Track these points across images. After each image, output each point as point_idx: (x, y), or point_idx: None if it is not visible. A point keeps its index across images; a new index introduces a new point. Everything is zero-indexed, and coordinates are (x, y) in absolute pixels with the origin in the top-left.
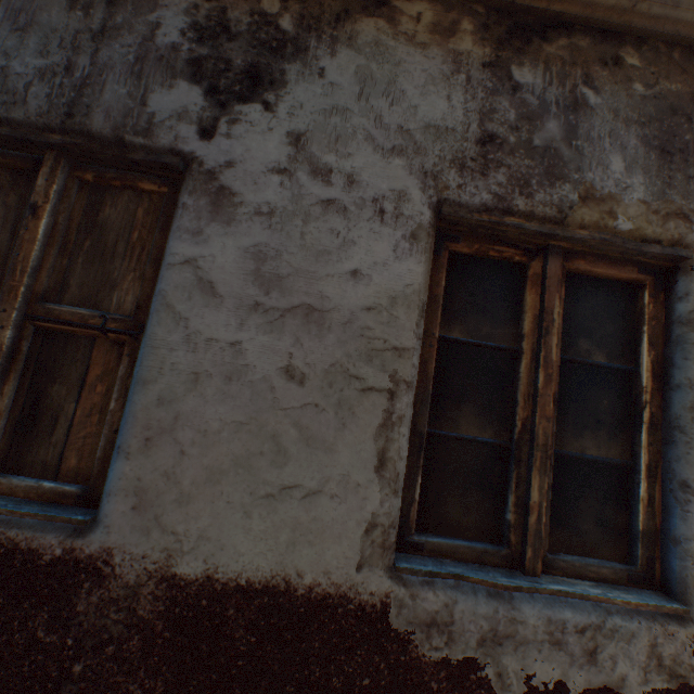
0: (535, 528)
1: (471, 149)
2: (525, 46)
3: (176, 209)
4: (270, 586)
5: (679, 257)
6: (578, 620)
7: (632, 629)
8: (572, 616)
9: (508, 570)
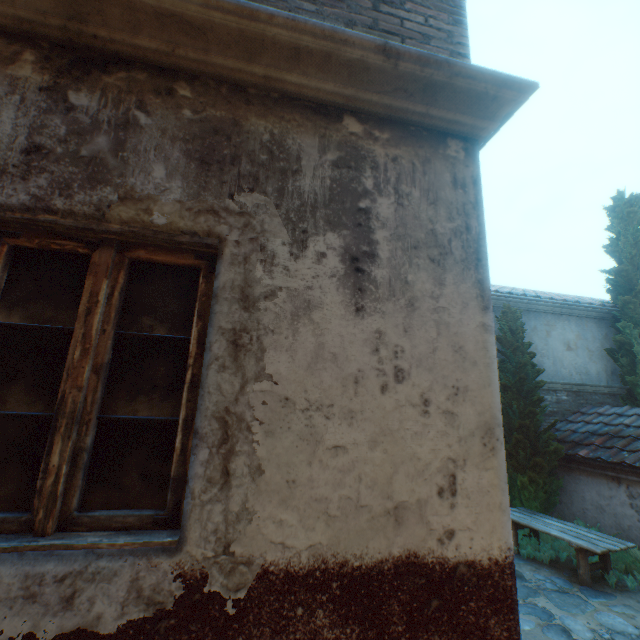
0: (52, 490)
1: (16, 157)
2: (86, 76)
3: None
4: None
5: (209, 244)
6: (60, 570)
7: (117, 568)
8: (54, 567)
9: (21, 535)
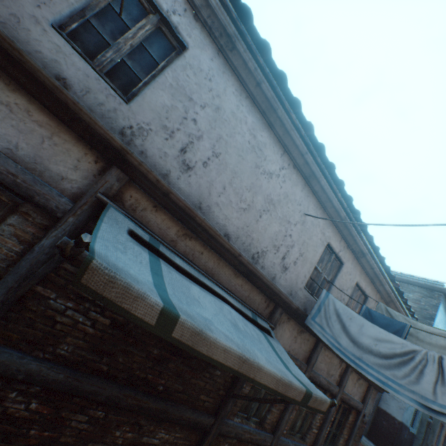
0: None
1: None
2: None
3: (442, 428)
4: None
5: None
6: None
7: None
8: None
9: None
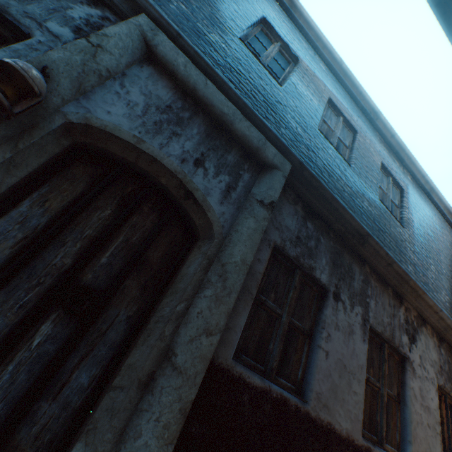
0: None
1: (439, 368)
2: (440, 342)
3: (404, 368)
4: None
5: None
6: None
7: None
8: None
9: None
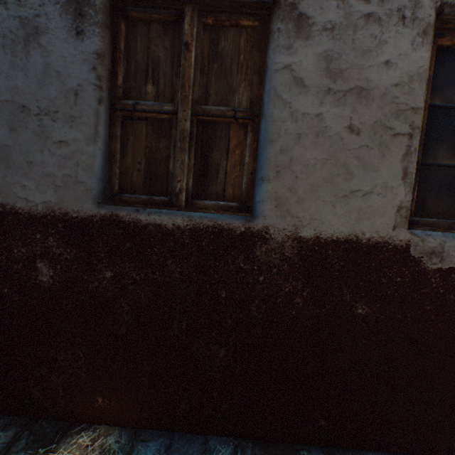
0: None
1: None
2: None
3: (269, 35)
4: (348, 239)
5: None
6: None
7: None
8: None
9: None
